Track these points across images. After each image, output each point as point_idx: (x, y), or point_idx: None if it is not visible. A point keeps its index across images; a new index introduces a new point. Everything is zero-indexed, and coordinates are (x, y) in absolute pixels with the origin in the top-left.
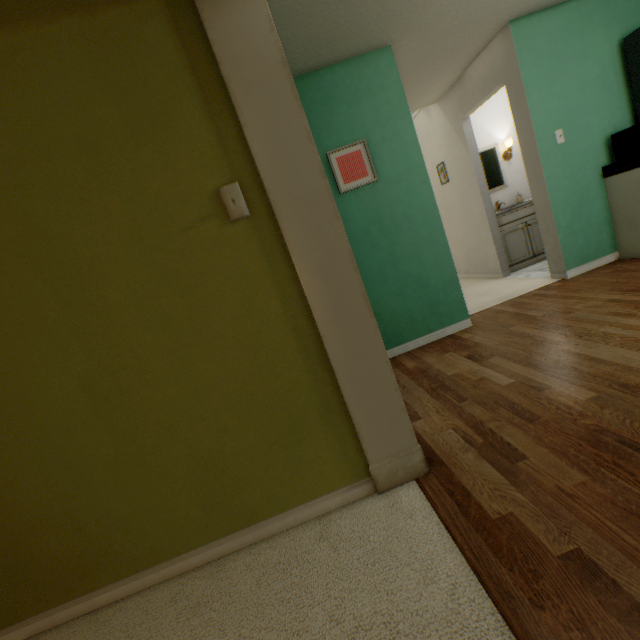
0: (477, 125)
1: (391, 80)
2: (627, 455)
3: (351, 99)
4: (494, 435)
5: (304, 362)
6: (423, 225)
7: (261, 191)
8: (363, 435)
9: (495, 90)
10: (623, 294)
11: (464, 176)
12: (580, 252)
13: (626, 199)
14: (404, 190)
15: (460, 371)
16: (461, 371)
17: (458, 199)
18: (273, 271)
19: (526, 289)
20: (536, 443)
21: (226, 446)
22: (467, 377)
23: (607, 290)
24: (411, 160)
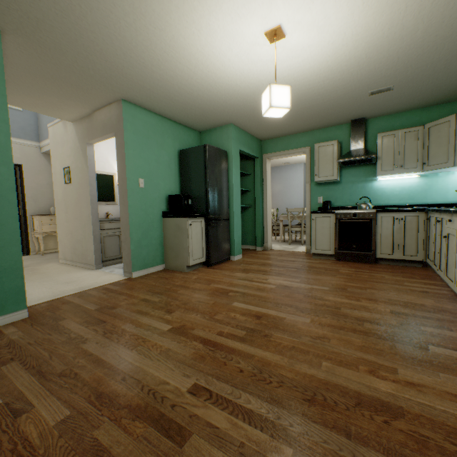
0: (104, 155)
1: None
2: None
3: None
4: None
5: None
6: None
7: None
8: None
9: (111, 135)
10: (153, 295)
11: (83, 183)
12: (144, 260)
13: (171, 233)
14: None
15: None
16: None
17: (76, 199)
18: None
19: (103, 282)
20: None
21: None
22: None
23: (147, 290)
24: None
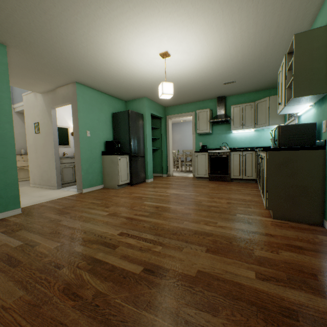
0: (62, 115)
1: (1, 61)
2: (54, 272)
3: None
4: None
5: None
6: (1, 145)
7: None
8: None
9: (68, 103)
10: (97, 200)
11: (48, 133)
12: (90, 182)
13: (107, 165)
14: None
15: None
16: None
17: (43, 143)
18: None
19: (64, 195)
20: (9, 280)
21: None
22: None
23: (93, 198)
24: (3, 107)
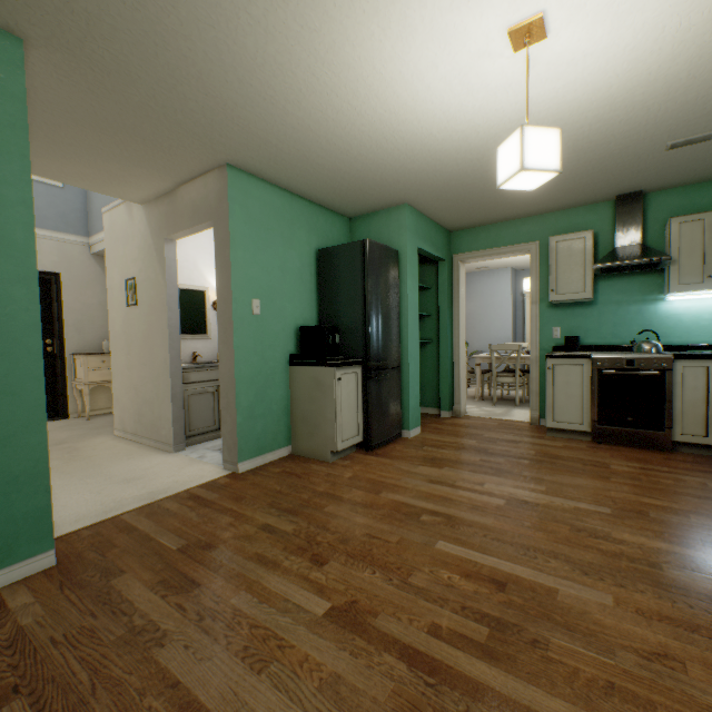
0: (192, 258)
1: (5, 86)
2: None
3: None
4: None
5: None
6: None
7: None
8: None
9: (206, 225)
10: (281, 516)
11: (156, 306)
12: (258, 441)
13: (304, 393)
14: None
15: None
16: None
17: (144, 332)
18: None
19: (189, 482)
20: None
21: None
22: None
23: (269, 504)
24: (6, 231)
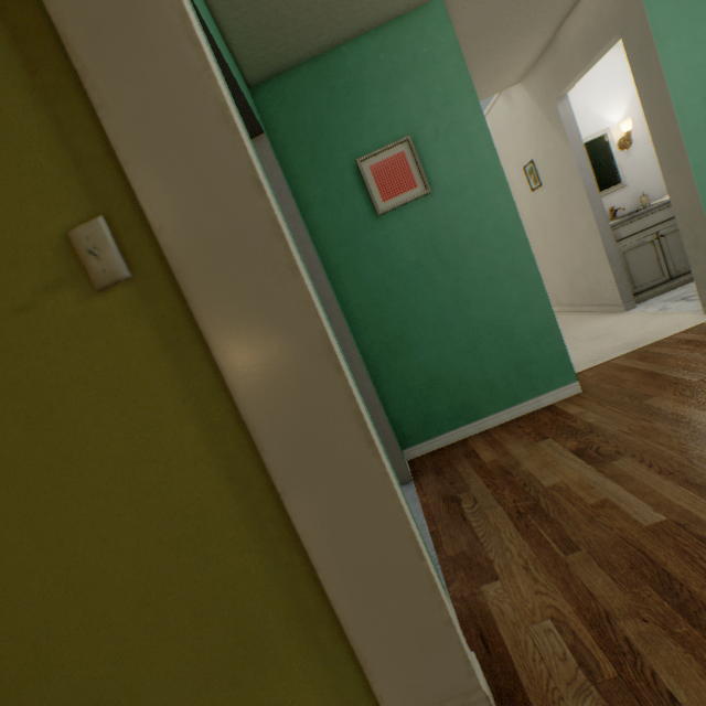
0: (579, 106)
1: (445, 47)
2: None
3: (387, 81)
4: (637, 661)
5: (254, 536)
6: (501, 251)
7: (148, 229)
8: (372, 668)
9: (605, 48)
10: None
11: (562, 176)
12: None
13: None
14: (470, 203)
15: (565, 480)
16: (566, 481)
17: (555, 208)
18: (183, 375)
19: (664, 331)
20: None
21: (130, 677)
22: (577, 496)
23: None
24: (479, 159)
